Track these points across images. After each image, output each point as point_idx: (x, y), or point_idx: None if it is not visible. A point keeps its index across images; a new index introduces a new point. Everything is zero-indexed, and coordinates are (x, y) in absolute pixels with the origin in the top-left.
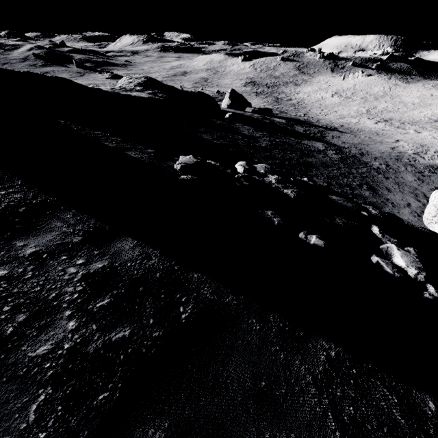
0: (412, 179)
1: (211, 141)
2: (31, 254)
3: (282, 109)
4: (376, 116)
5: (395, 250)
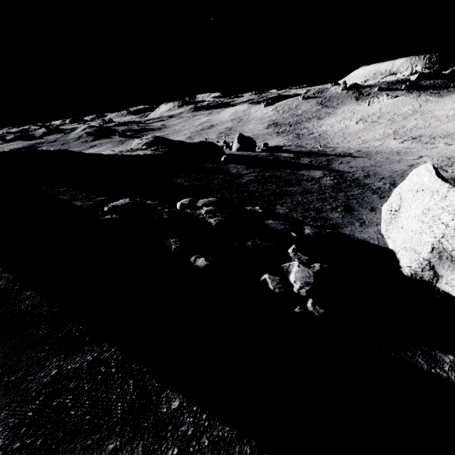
0: None
1: (181, 183)
2: None
3: (301, 143)
4: (403, 135)
5: (295, 266)
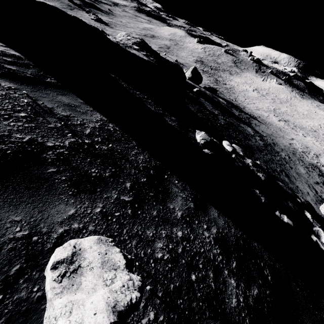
0: (304, 172)
1: (196, 114)
2: (181, 217)
3: (219, 89)
4: (279, 115)
5: (322, 233)
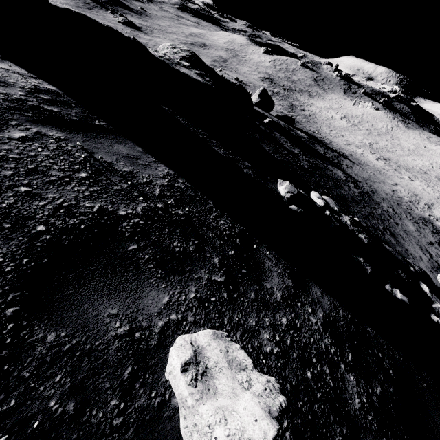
0: (413, 229)
1: (273, 155)
2: (282, 299)
3: (296, 118)
4: (377, 151)
5: None
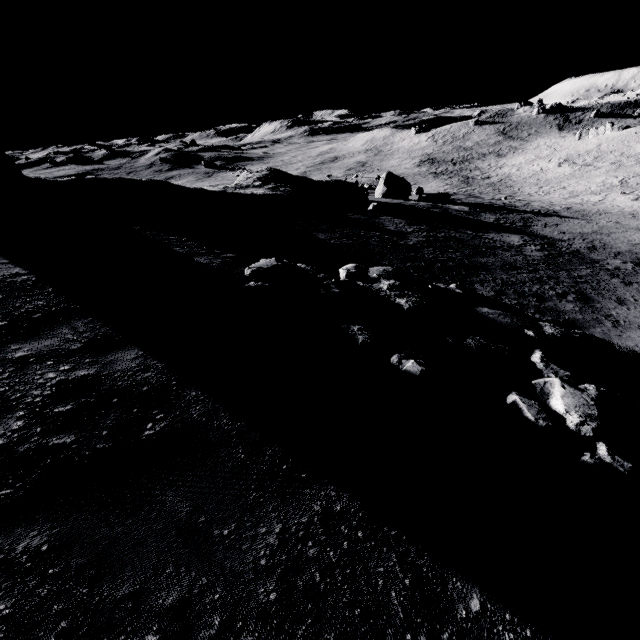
0: None
1: (326, 241)
2: (19, 358)
3: (472, 192)
4: (637, 188)
5: (556, 386)
